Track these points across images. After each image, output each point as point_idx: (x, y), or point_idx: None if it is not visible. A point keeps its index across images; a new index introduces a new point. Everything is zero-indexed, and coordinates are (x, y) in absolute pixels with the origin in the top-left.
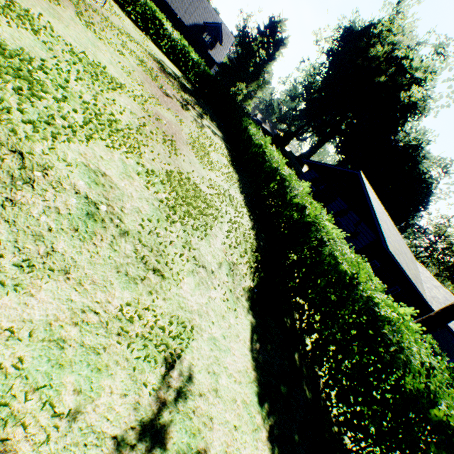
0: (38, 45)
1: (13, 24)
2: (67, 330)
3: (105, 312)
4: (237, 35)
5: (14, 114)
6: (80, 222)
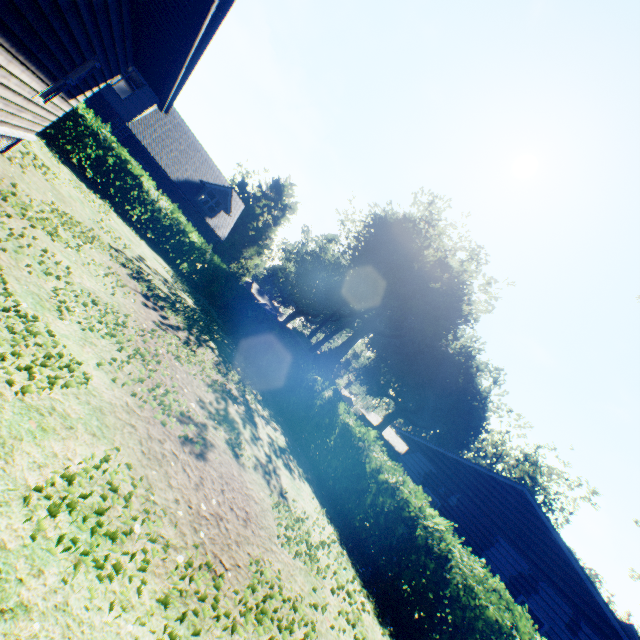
0: None
1: None
2: None
3: None
4: None
5: None
6: None
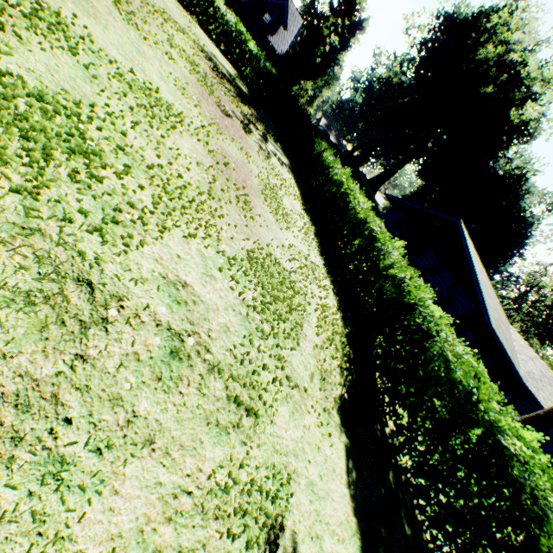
0: (79, 72)
1: (45, 43)
2: (160, 533)
3: (198, 488)
4: (302, 12)
5: (75, 219)
6: (163, 366)
